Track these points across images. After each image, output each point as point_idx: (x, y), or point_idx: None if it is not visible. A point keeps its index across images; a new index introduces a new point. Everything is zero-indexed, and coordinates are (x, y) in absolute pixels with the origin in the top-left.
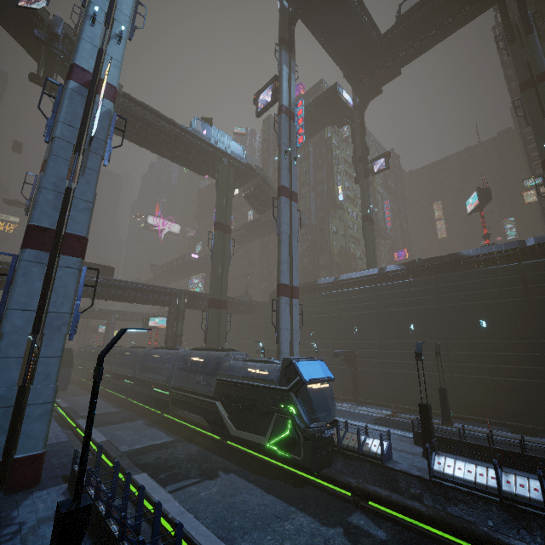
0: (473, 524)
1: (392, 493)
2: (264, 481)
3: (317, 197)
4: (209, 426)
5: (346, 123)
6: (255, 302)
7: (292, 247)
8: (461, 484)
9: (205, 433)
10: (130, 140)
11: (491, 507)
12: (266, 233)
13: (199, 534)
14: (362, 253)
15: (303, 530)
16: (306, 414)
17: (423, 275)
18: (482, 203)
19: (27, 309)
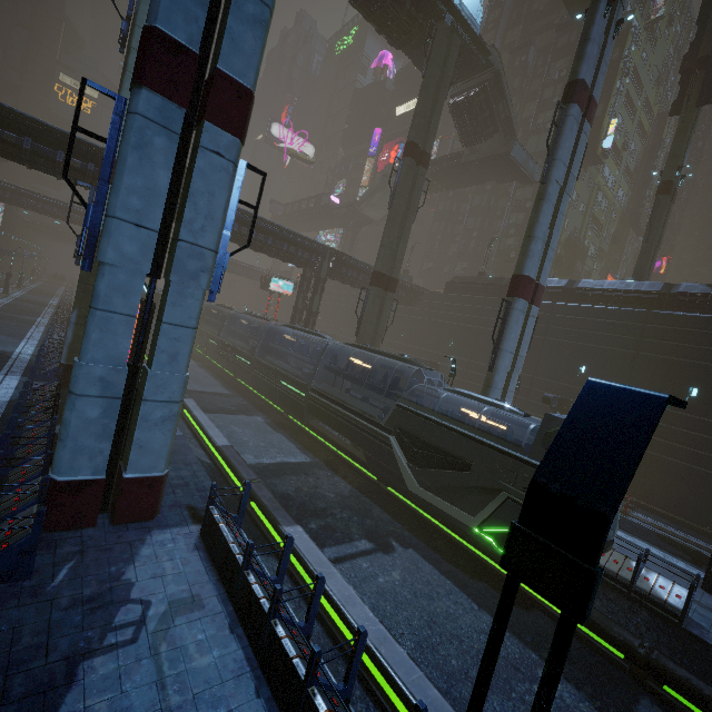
0: None
1: None
2: (465, 580)
3: None
4: (366, 460)
5: None
6: (420, 290)
7: (558, 212)
8: None
9: (352, 463)
10: None
11: None
12: (460, 184)
13: (433, 707)
14: (597, 249)
15: None
16: None
17: None
18: None
19: (143, 225)
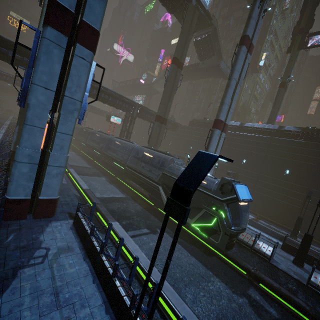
0: None
1: (280, 286)
2: (186, 245)
3: None
4: (149, 197)
5: None
6: (178, 124)
7: (235, 93)
8: None
9: (143, 198)
10: None
11: None
12: (197, 77)
13: (166, 289)
14: (255, 110)
15: (222, 293)
16: (231, 220)
17: (314, 140)
18: None
19: (48, 88)
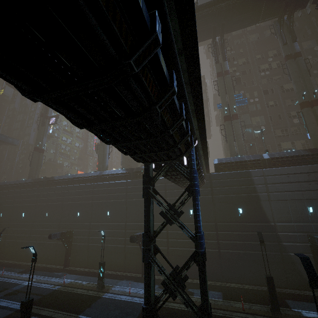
0: None
1: None
2: None
3: None
4: None
5: None
6: None
7: None
8: None
9: None
10: None
11: None
12: None
13: None
14: (70, 163)
15: None
16: None
17: (37, 186)
18: (98, 150)
19: None
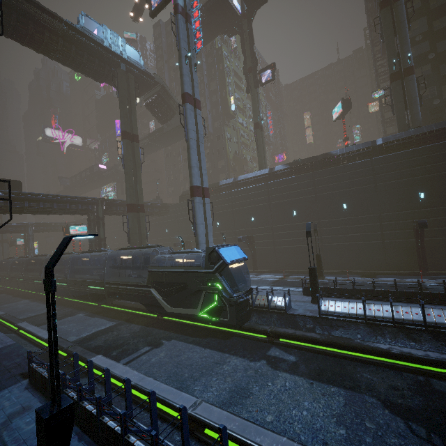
0: (350, 340)
1: (296, 330)
2: (200, 340)
3: (212, 108)
4: (146, 308)
5: (235, 32)
6: (167, 204)
7: (200, 152)
8: (340, 316)
9: (143, 313)
10: (8, 36)
11: (360, 326)
12: (170, 142)
13: (162, 391)
14: (251, 157)
15: (238, 368)
16: (229, 287)
17: (303, 172)
18: (344, 111)
19: None
